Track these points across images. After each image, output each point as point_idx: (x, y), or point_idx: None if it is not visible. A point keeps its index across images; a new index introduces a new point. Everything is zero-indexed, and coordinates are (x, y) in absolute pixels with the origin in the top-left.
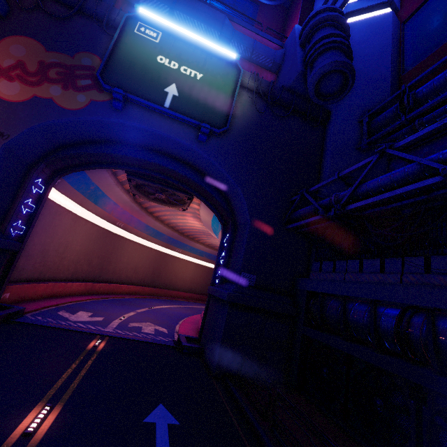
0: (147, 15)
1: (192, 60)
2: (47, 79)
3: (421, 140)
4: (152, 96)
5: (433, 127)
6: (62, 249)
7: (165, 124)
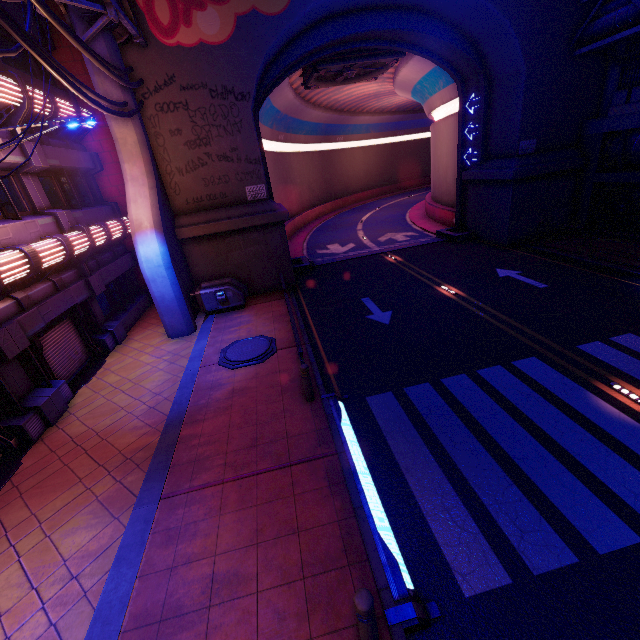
0: None
1: None
2: None
3: None
4: None
5: None
6: None
7: None
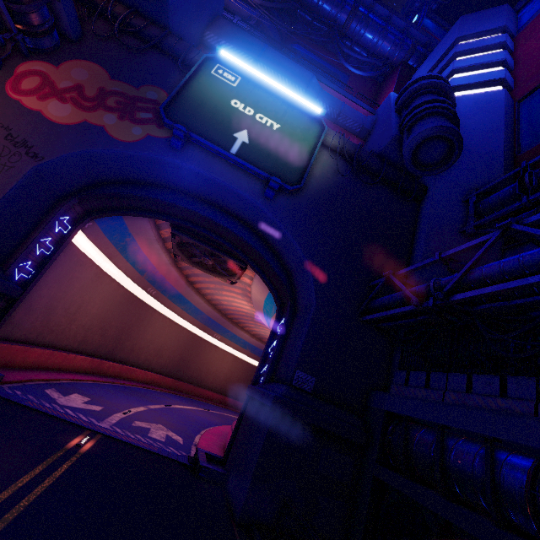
0: (228, 58)
1: (270, 109)
2: (103, 107)
3: None
4: (218, 139)
5: None
6: (74, 309)
7: (228, 172)
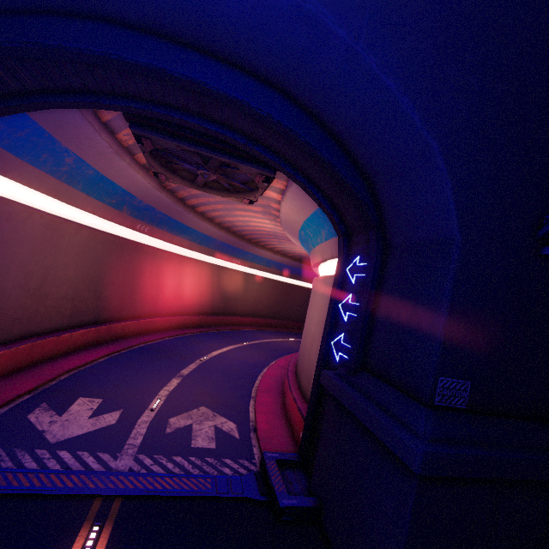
0: None
1: None
2: None
3: None
4: None
5: None
6: (36, 282)
7: None
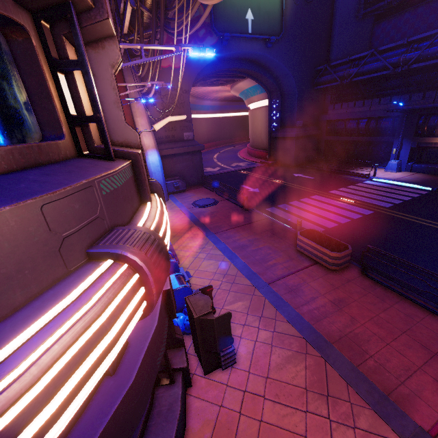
0: None
1: None
2: (185, 41)
3: (393, 9)
4: (241, 27)
5: (393, 45)
6: None
7: (248, 44)
